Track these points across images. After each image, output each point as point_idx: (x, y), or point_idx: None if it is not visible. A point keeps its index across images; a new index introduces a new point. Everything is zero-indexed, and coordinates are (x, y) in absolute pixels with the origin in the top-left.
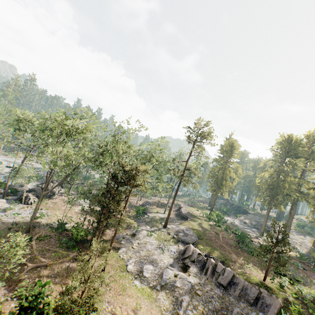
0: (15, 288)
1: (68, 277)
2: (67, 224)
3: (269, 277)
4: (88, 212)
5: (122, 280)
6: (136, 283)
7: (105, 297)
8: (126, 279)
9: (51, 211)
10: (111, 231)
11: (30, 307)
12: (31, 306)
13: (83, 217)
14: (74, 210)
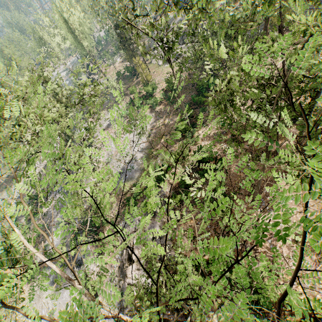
0: (128, 94)
1: (140, 83)
2: (121, 73)
3: (236, 4)
4: (123, 61)
5: (159, 70)
6: (166, 66)
7: (156, 77)
8: (161, 68)
9: (109, 75)
10: (142, 58)
11: (135, 90)
12: (135, 90)
13: (124, 65)
14: (116, 66)
